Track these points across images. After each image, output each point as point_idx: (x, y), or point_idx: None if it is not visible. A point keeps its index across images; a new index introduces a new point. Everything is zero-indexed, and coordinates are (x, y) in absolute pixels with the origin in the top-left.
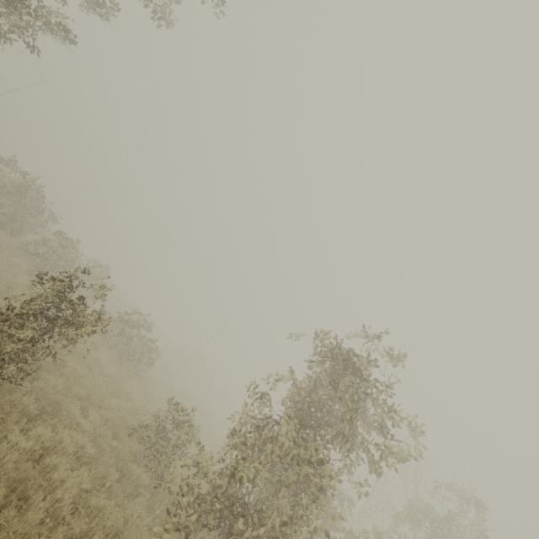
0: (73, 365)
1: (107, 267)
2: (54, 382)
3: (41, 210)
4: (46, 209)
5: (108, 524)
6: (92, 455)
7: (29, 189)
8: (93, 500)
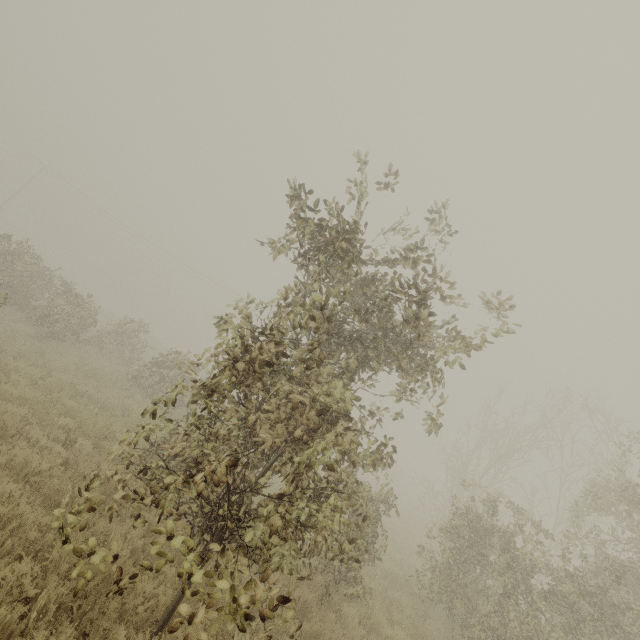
0: (67, 402)
1: (140, 321)
2: (15, 411)
3: (48, 279)
4: (56, 277)
5: (30, 536)
6: (49, 473)
7: (20, 255)
8: (2, 507)
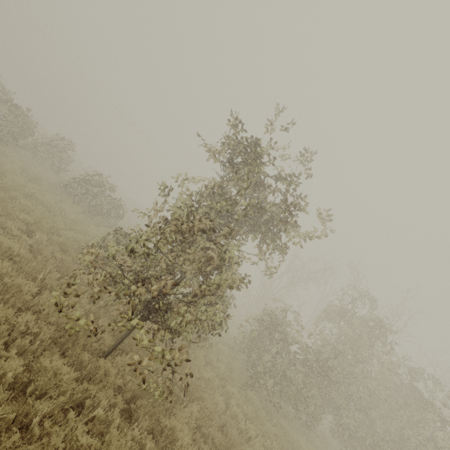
0: (22, 201)
1: (69, 140)
2: None
3: None
4: None
5: (26, 298)
6: (25, 256)
7: None
8: (6, 279)
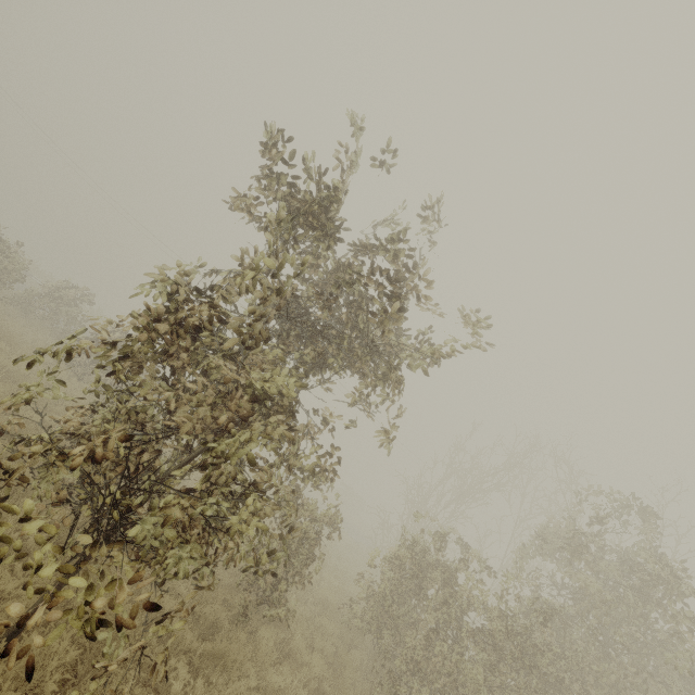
0: None
1: (84, 288)
2: None
3: None
4: None
5: None
6: None
7: None
8: None
